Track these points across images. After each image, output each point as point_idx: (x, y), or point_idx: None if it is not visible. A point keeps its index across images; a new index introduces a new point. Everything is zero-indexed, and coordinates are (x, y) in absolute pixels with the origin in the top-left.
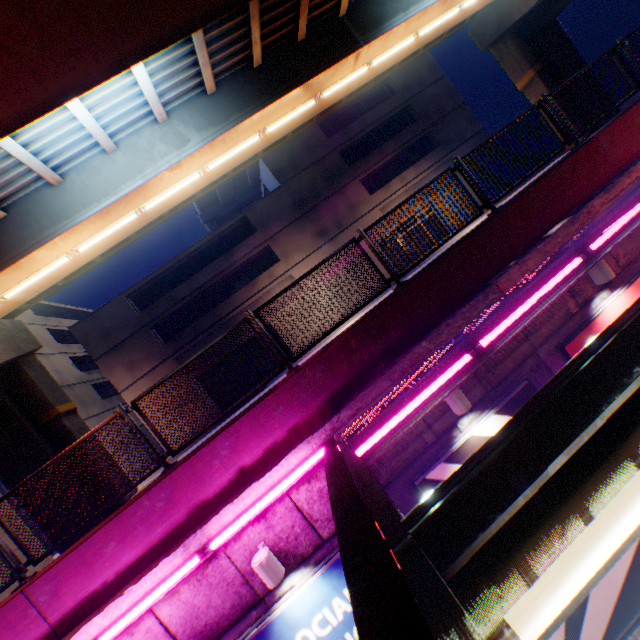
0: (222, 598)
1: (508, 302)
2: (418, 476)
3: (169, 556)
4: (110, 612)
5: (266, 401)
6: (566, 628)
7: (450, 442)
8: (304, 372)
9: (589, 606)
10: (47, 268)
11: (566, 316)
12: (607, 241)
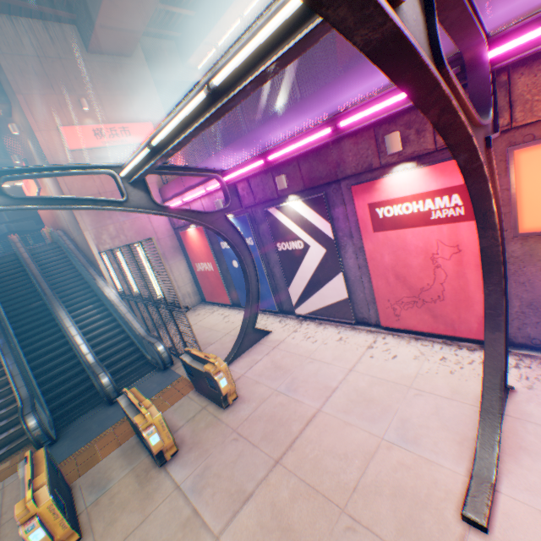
0: (214, 208)
1: (285, 142)
2: (266, 208)
3: (201, 186)
4: (192, 193)
5: (228, 148)
6: (300, 297)
7: (283, 203)
8: (240, 142)
9: (311, 299)
10: (232, 28)
11: (368, 169)
12: (362, 122)
